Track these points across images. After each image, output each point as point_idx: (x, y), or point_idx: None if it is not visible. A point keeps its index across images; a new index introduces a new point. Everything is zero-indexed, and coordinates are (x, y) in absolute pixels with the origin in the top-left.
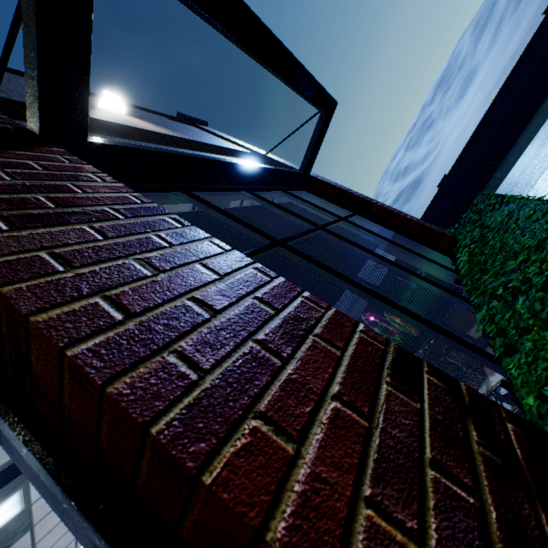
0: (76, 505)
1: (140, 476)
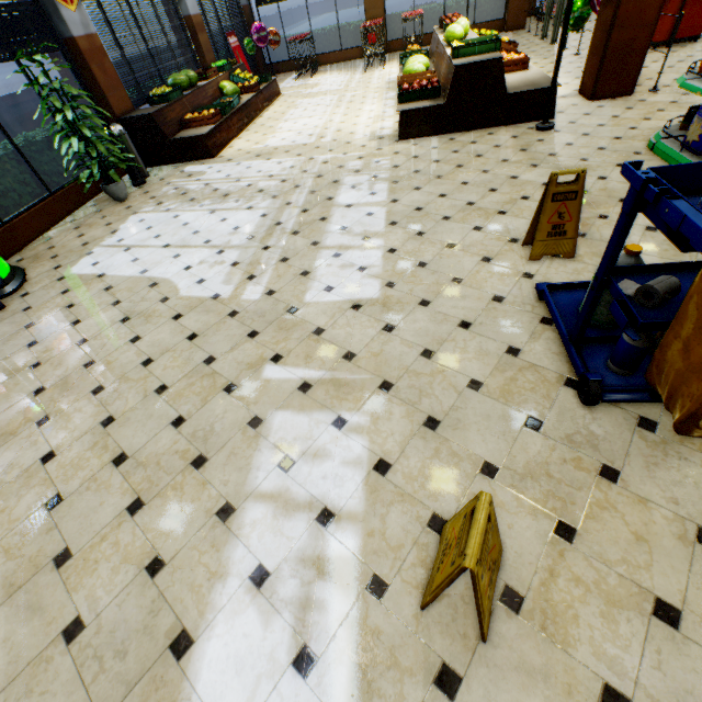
0: None
1: None
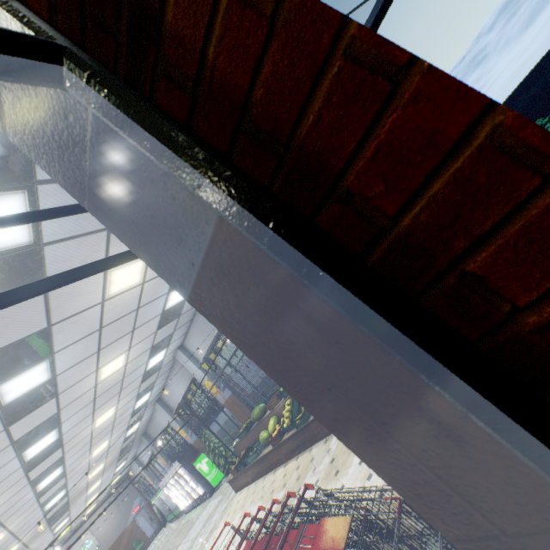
0: (216, 176)
1: (305, 121)
